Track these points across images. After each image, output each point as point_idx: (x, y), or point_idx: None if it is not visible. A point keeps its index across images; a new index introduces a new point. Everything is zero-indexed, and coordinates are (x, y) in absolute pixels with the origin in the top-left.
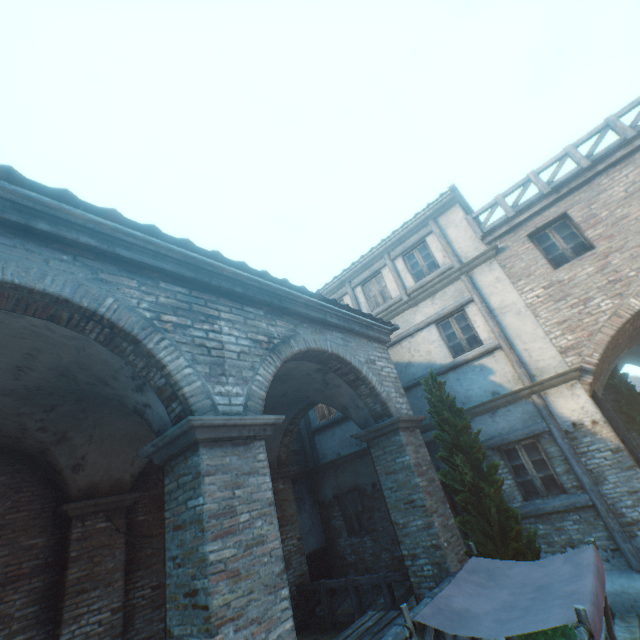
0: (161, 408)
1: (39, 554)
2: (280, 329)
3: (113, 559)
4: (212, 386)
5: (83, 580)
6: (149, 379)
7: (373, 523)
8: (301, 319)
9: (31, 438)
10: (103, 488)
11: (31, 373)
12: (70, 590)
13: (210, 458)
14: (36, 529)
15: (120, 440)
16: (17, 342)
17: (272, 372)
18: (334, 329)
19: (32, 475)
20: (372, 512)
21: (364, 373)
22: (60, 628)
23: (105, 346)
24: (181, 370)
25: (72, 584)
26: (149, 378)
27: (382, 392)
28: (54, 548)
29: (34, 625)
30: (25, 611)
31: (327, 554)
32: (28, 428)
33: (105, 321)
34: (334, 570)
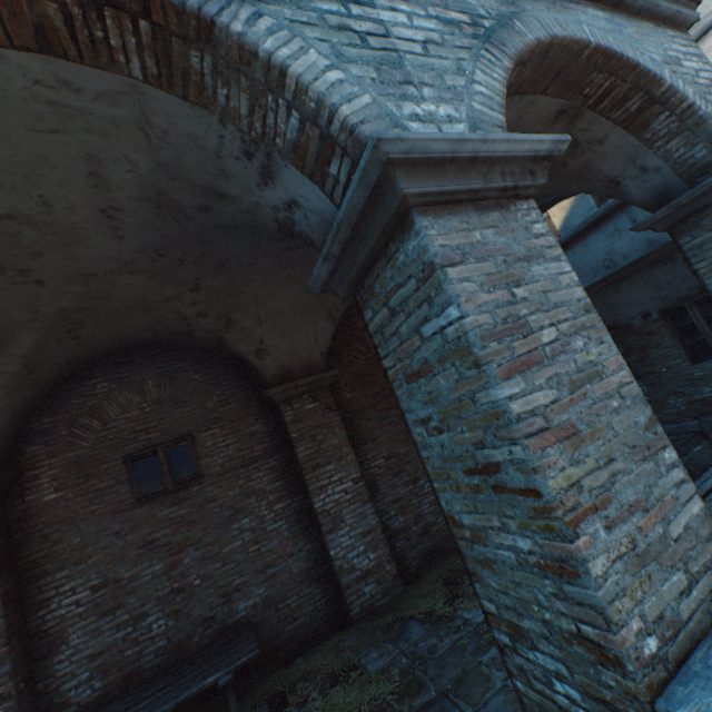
0: (313, 196)
1: (264, 439)
2: (485, 2)
3: (335, 437)
4: (394, 105)
5: (313, 457)
6: (271, 138)
7: (648, 365)
8: None
9: (199, 330)
10: (296, 371)
11: (126, 220)
12: (305, 467)
13: (442, 235)
14: (251, 418)
15: (291, 316)
16: (55, 148)
17: (500, 80)
18: (585, 5)
19: (223, 370)
20: (645, 352)
21: (667, 82)
22: (310, 498)
23: (169, 92)
24: (319, 76)
25: (304, 461)
26: (270, 136)
27: (710, 114)
28: (275, 432)
29: (287, 496)
30: (274, 486)
31: None
32: (187, 317)
33: None
34: None
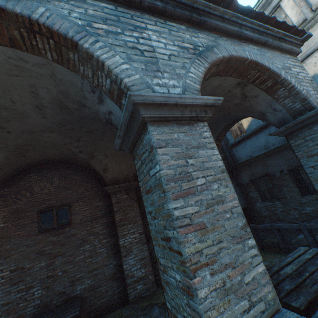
0: (117, 110)
1: (102, 209)
2: (202, 40)
3: (134, 211)
4: (149, 79)
5: (122, 220)
6: (101, 87)
7: (282, 194)
8: (219, 34)
9: (79, 157)
10: (120, 180)
11: (47, 111)
12: (118, 224)
13: (158, 134)
14: (98, 199)
15: (121, 156)
16: (17, 81)
17: (202, 71)
18: (249, 43)
19: (89, 176)
20: (281, 188)
21: (283, 76)
22: (118, 239)
23: (62, 65)
24: (118, 66)
25: (118, 221)
26: (100, 86)
27: (301, 90)
28: (107, 206)
29: (108, 237)
30: (103, 231)
31: (248, 211)
32: (74, 152)
33: (43, 30)
34: (254, 219)
